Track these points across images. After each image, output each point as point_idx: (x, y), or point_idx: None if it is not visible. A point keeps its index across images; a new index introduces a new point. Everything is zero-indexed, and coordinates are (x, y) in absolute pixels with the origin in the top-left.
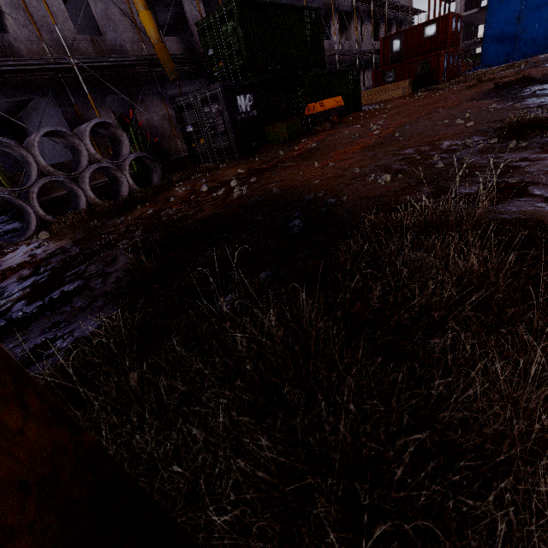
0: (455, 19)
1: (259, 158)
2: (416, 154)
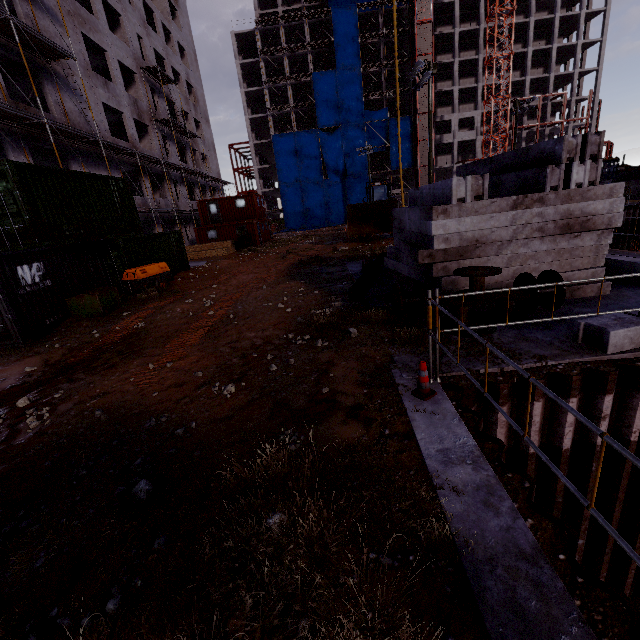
0: (259, 198)
1: (62, 344)
2: (253, 349)
